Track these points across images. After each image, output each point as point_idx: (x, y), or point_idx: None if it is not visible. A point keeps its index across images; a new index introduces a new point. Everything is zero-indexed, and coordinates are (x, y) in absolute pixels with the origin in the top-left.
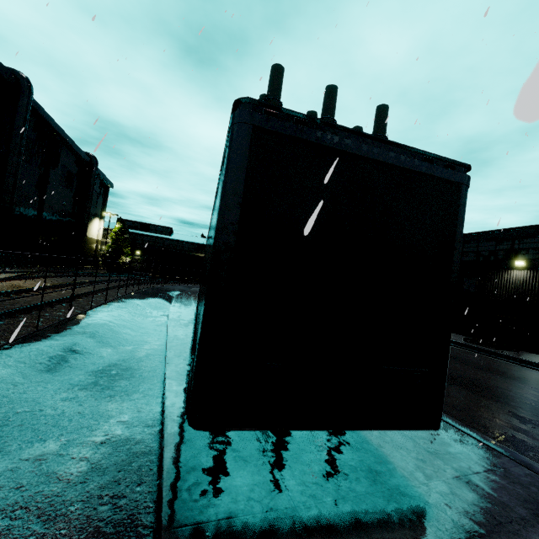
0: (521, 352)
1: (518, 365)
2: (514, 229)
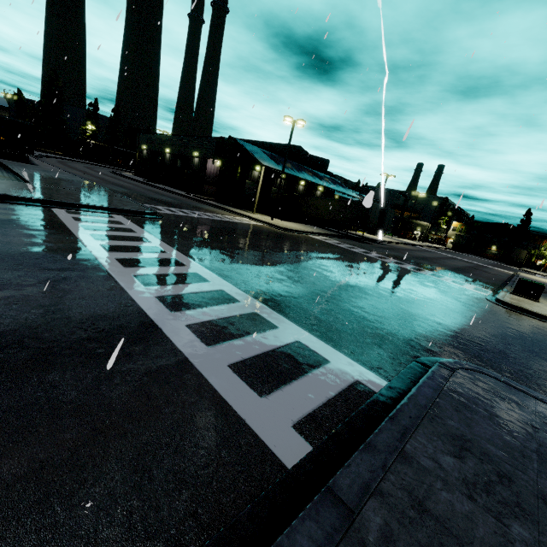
0: (161, 185)
1: (144, 184)
2: (168, 135)
